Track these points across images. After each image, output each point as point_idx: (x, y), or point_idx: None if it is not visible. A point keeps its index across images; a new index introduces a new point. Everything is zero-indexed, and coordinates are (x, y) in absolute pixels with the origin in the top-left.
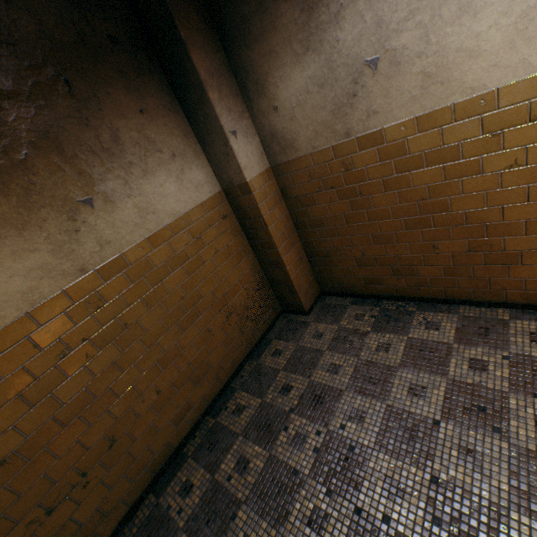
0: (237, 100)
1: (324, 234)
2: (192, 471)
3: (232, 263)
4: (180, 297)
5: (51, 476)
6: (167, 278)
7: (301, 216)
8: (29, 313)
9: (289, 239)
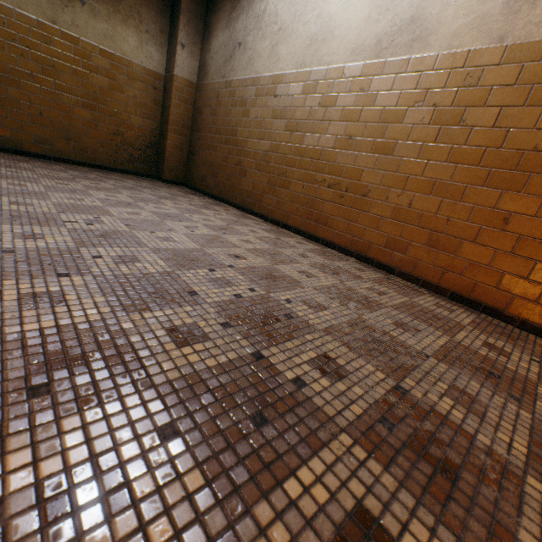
0: (198, 36)
1: (199, 138)
2: (22, 158)
3: (141, 114)
4: (94, 91)
5: None
6: (94, 75)
7: (195, 122)
8: (15, 10)
9: (182, 130)
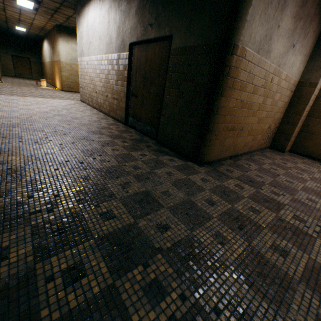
0: None
1: (320, 123)
2: (247, 162)
3: (280, 110)
4: (272, 104)
5: (236, 119)
6: (277, 93)
7: (316, 111)
8: (270, 64)
9: (303, 117)
